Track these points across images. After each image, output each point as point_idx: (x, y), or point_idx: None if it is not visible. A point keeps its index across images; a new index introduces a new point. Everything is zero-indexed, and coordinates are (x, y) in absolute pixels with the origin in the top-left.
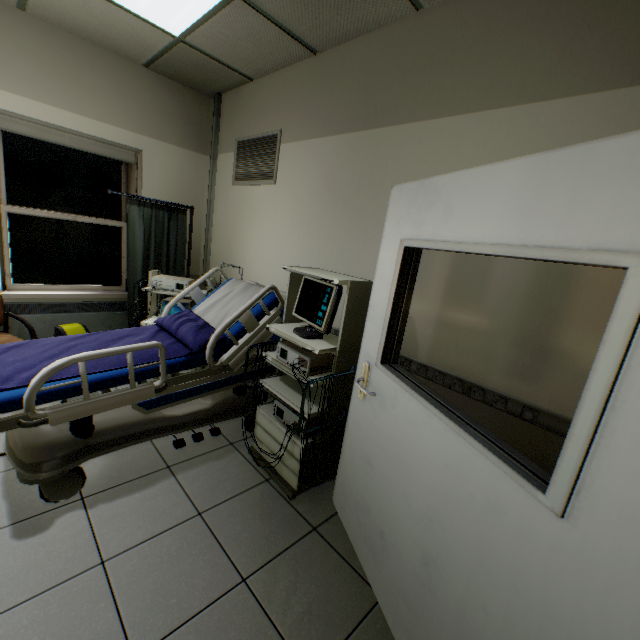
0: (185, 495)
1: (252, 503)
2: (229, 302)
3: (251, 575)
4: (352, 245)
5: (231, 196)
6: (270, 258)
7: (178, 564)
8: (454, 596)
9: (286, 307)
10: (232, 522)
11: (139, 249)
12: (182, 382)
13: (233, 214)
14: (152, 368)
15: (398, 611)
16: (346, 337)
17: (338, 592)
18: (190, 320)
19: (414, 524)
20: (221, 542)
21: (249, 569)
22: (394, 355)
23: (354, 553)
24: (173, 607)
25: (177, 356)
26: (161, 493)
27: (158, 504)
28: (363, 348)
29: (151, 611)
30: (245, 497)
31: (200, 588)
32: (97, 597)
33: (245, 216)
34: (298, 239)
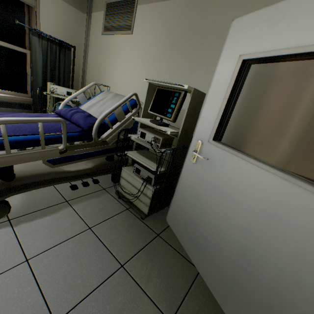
0: (79, 217)
1: (121, 221)
2: (104, 103)
3: (126, 263)
4: (182, 75)
5: (101, 42)
6: (126, 83)
7: (79, 259)
8: (268, 275)
9: (143, 107)
10: (110, 232)
11: (39, 69)
12: (76, 149)
13: (102, 54)
14: (56, 137)
15: (216, 279)
16: (185, 126)
17: (177, 269)
18: (79, 112)
19: (235, 234)
20: (105, 244)
21: (124, 259)
22: (220, 136)
23: (181, 247)
24: (79, 286)
25: (73, 131)
26: (63, 216)
27: (62, 223)
28: (196, 132)
29: (64, 290)
30: (116, 218)
31: (95, 272)
32: (25, 283)
33: (110, 55)
34: (146, 71)
